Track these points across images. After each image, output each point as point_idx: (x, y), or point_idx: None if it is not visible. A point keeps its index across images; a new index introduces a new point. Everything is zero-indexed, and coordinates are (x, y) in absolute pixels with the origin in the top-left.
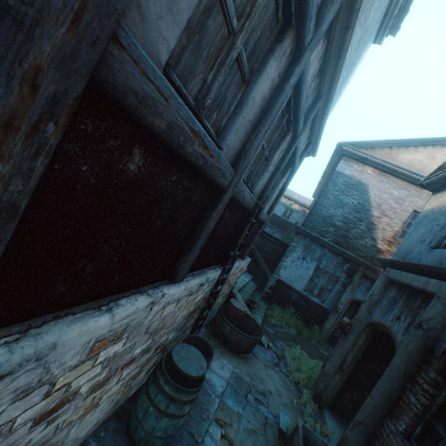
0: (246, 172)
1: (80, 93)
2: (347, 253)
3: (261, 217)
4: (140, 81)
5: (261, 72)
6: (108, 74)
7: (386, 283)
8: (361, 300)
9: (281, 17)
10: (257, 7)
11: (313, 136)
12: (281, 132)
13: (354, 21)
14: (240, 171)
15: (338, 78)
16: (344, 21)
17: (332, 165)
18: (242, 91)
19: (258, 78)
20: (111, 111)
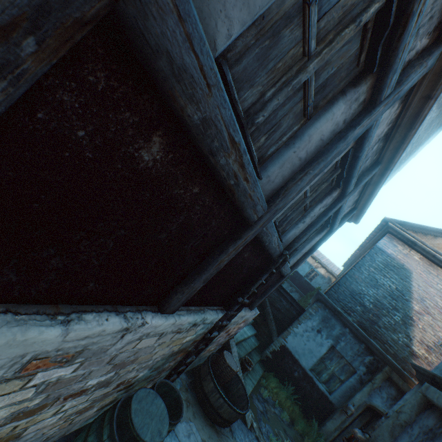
0: (280, 214)
1: (88, 17)
2: (372, 342)
3: (283, 270)
4: (180, 47)
5: (326, 111)
6: (138, 14)
7: (422, 403)
8: (379, 408)
9: (362, 61)
10: (342, 36)
11: (360, 201)
12: (329, 185)
13: (438, 92)
14: (274, 209)
15: (404, 148)
16: (427, 90)
17: (373, 239)
18: (300, 124)
19: (321, 116)
20: (136, 75)
